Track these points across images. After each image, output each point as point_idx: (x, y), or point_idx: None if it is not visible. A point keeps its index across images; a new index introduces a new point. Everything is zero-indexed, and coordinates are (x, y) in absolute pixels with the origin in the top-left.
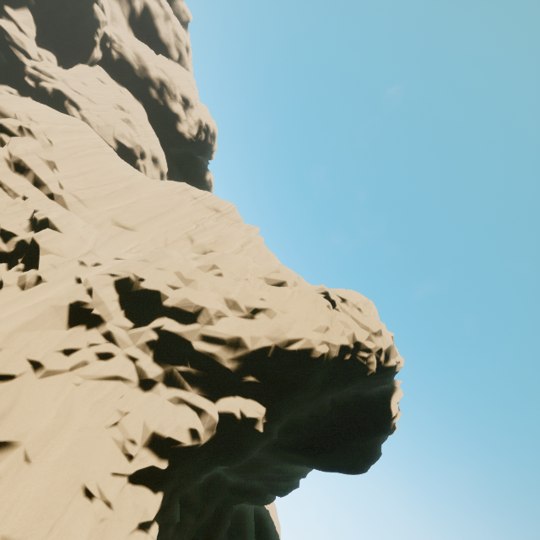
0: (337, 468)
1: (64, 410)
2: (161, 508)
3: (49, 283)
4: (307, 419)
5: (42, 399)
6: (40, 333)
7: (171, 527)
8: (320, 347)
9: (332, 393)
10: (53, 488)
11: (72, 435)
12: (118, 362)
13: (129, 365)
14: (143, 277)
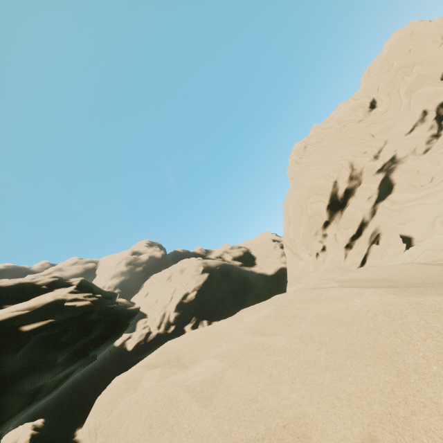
0: None
1: None
2: None
3: None
4: None
5: None
6: None
7: None
8: None
9: None
10: None
11: None
12: None
13: None
14: (438, 71)
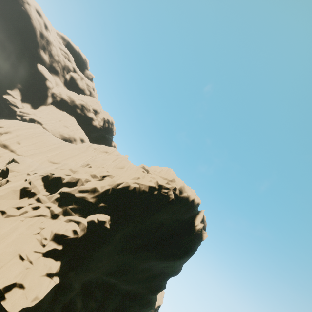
0: (167, 256)
1: (14, 228)
2: (62, 274)
3: (12, 182)
4: (146, 231)
5: (4, 224)
6: (6, 201)
7: (71, 290)
8: (133, 184)
9: (153, 213)
10: (4, 253)
11: (16, 236)
12: (41, 209)
13: (47, 210)
14: (53, 173)
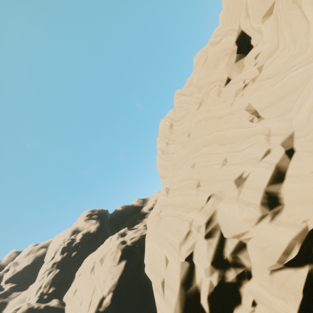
0: None
1: None
2: None
3: None
4: None
5: None
6: None
7: None
8: None
9: None
10: None
11: None
12: None
13: None
14: None
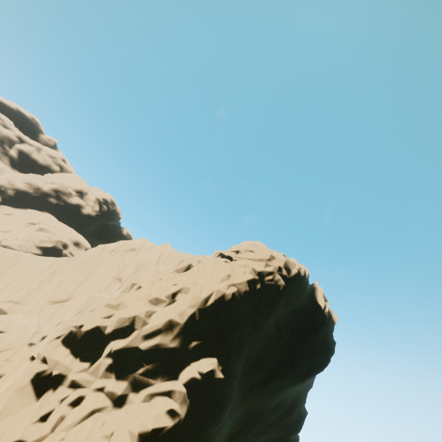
0: (308, 372)
1: None
2: None
3: (7, 374)
4: (264, 350)
5: None
6: (13, 417)
7: None
8: (228, 290)
9: (266, 319)
10: None
11: None
12: (89, 399)
13: (99, 396)
14: (81, 324)
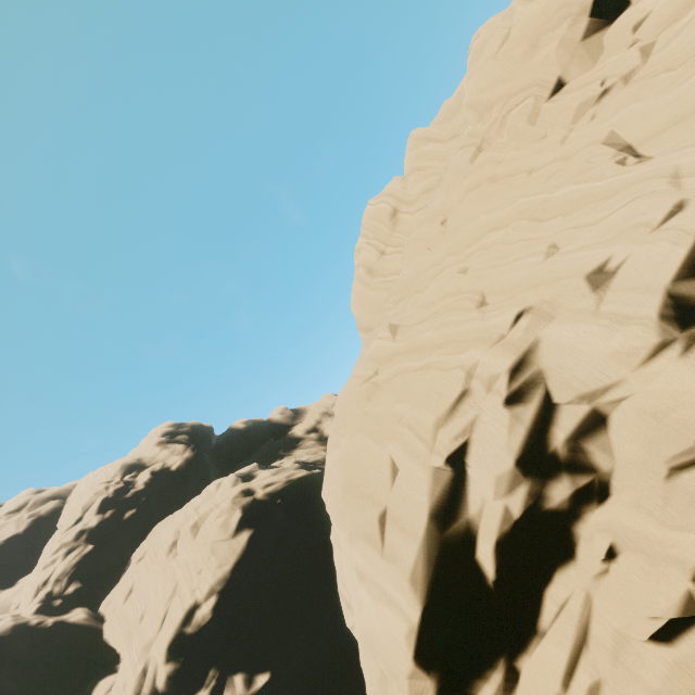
0: None
1: None
2: None
3: None
4: None
5: None
6: None
7: None
8: None
9: None
10: None
11: None
12: None
13: None
14: None
